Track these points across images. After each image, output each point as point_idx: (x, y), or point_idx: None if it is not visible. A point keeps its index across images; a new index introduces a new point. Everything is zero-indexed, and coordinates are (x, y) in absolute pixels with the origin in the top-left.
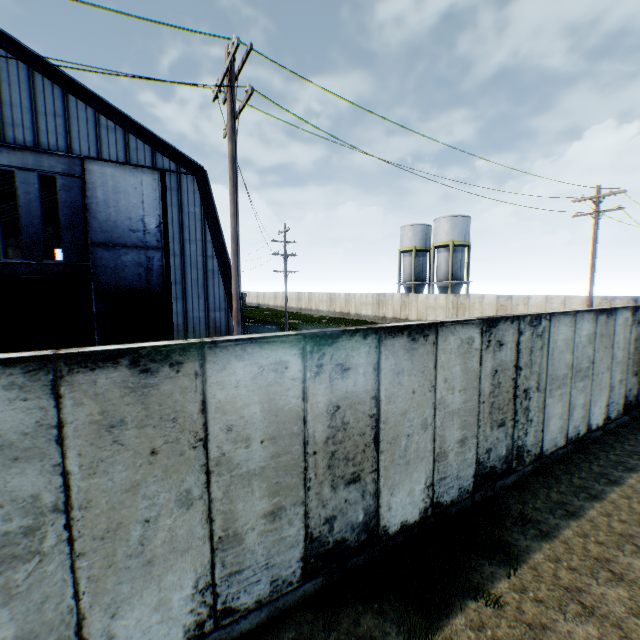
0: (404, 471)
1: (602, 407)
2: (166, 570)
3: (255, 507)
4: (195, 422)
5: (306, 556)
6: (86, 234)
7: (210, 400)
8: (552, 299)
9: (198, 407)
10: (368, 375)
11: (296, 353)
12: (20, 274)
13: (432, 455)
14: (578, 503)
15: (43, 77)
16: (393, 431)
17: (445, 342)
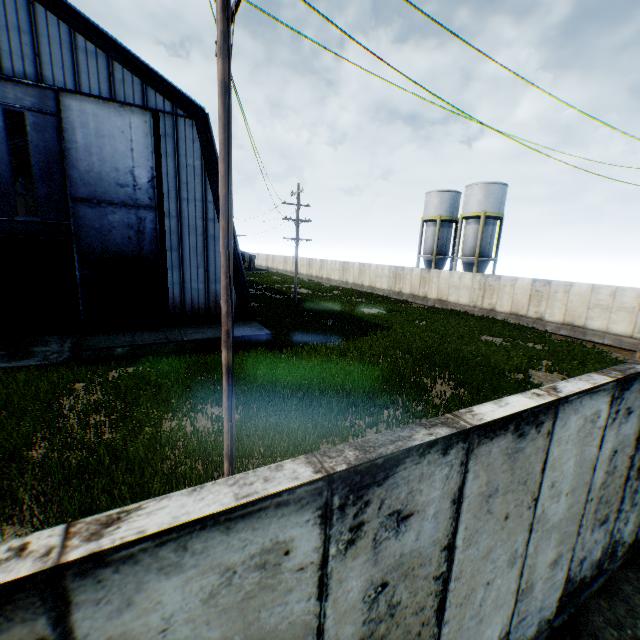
0: (473, 633)
1: None
2: None
3: None
4: None
5: None
6: (65, 187)
7: None
8: (599, 289)
9: None
10: (441, 514)
11: (310, 517)
12: None
13: (514, 595)
14: None
15: None
16: (467, 585)
17: (563, 427)
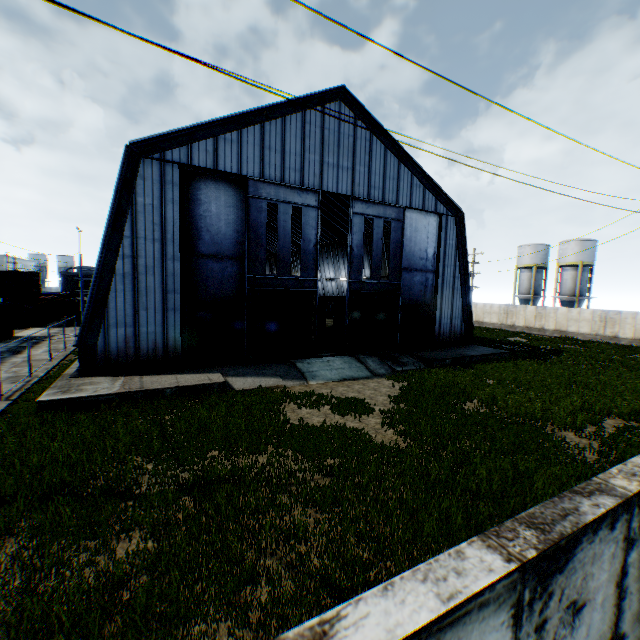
0: None
1: None
2: None
3: None
4: None
5: None
6: (400, 262)
7: None
8: None
9: None
10: None
11: None
12: (368, 290)
13: None
14: None
15: (390, 152)
16: None
17: None
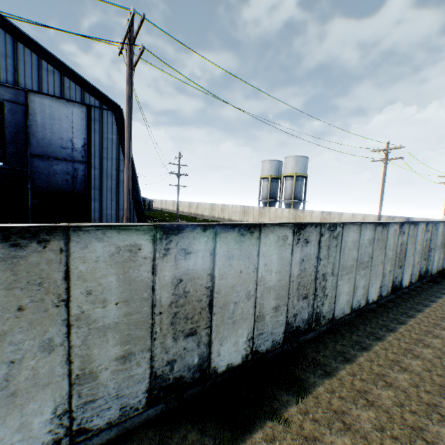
0: (231, 328)
1: (377, 288)
2: (29, 400)
3: (109, 352)
4: (59, 287)
5: (150, 389)
6: (26, 147)
7: (73, 270)
8: (356, 216)
9: (62, 275)
10: (206, 258)
11: (148, 239)
12: None
13: (253, 317)
14: (353, 352)
15: None
16: (224, 299)
17: (266, 238)
